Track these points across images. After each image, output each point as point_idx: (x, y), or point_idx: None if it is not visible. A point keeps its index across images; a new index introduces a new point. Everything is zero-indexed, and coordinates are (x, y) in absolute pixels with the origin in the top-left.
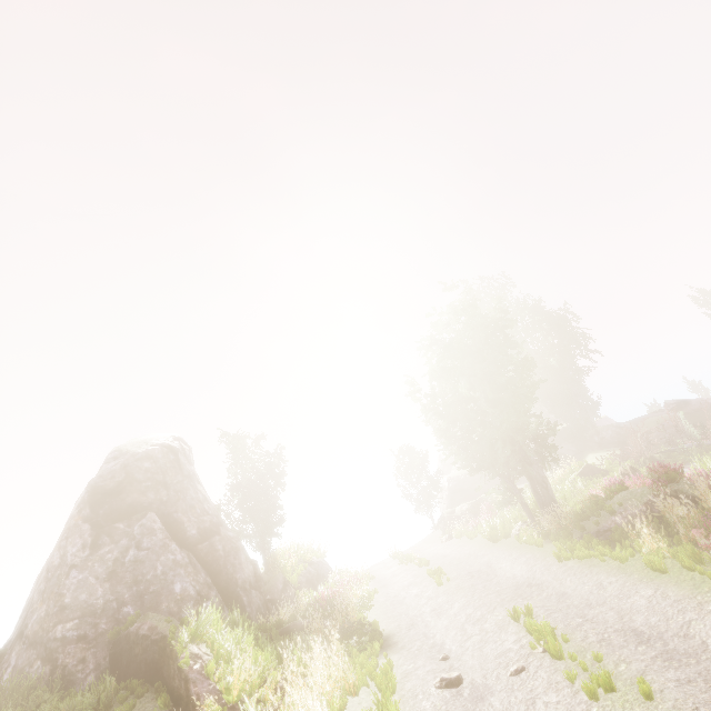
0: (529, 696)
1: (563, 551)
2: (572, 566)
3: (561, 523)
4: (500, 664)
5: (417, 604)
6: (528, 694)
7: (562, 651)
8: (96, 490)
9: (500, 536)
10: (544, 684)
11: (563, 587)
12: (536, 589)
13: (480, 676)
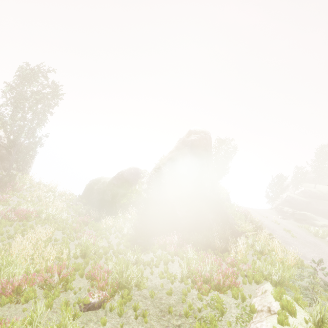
0: None
1: None
2: None
3: None
4: None
5: (282, 236)
6: None
7: None
8: (192, 144)
9: (320, 236)
10: None
11: None
12: None
13: None
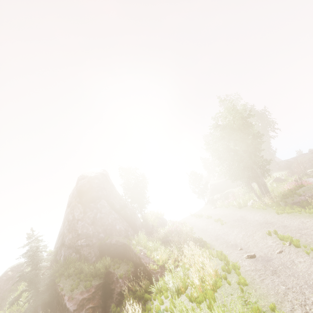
0: (289, 259)
1: (280, 210)
2: (285, 216)
3: (273, 200)
4: (270, 250)
5: (214, 232)
6: (289, 259)
7: (300, 244)
8: (79, 191)
9: (243, 206)
10: (295, 256)
11: (283, 223)
12: (270, 225)
13: (262, 254)
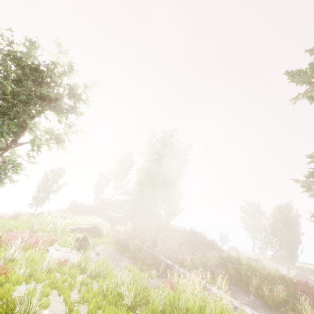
0: None
1: None
2: None
3: None
4: None
5: None
6: None
7: None
8: None
9: None
10: None
11: None
12: None
13: None
